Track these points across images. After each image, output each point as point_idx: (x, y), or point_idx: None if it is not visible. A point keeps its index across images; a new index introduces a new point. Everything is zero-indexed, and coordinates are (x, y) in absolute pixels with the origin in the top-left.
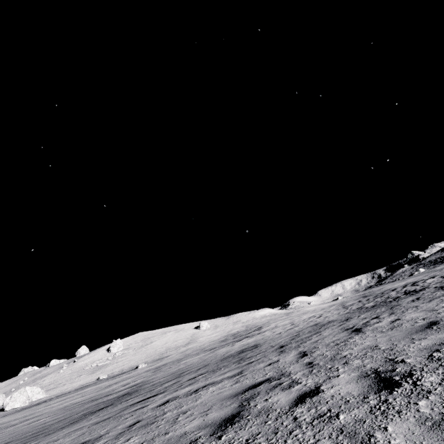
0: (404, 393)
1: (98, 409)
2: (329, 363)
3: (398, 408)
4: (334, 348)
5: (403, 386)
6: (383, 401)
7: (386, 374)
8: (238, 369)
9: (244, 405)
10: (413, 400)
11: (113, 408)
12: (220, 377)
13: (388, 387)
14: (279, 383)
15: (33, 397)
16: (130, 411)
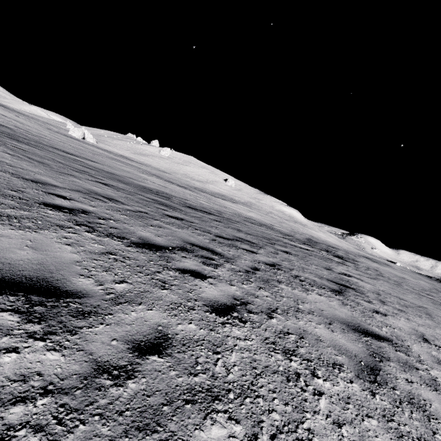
0: None
1: None
2: None
3: None
4: None
5: None
6: None
7: None
8: None
9: None
10: None
11: None
12: None
13: None
14: None
15: (88, 138)
16: None
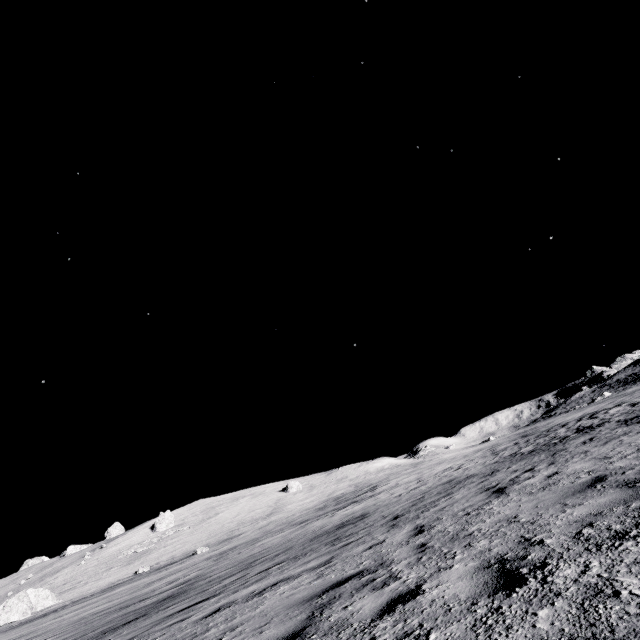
0: (526, 595)
1: (124, 623)
2: (447, 545)
3: (509, 622)
4: (461, 520)
5: (528, 585)
6: (495, 609)
7: (513, 565)
8: (328, 555)
9: (315, 616)
10: (532, 608)
11: (144, 622)
12: (300, 568)
13: (508, 586)
14: (373, 578)
15: (38, 604)
16: (165, 625)
